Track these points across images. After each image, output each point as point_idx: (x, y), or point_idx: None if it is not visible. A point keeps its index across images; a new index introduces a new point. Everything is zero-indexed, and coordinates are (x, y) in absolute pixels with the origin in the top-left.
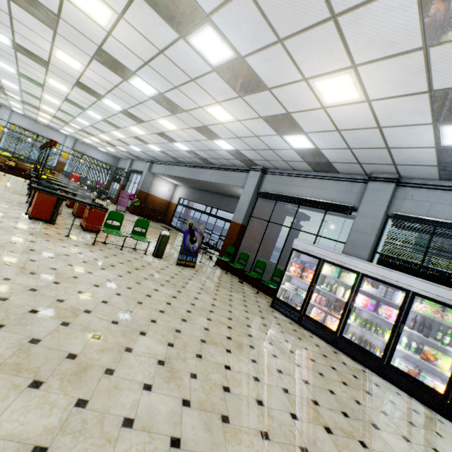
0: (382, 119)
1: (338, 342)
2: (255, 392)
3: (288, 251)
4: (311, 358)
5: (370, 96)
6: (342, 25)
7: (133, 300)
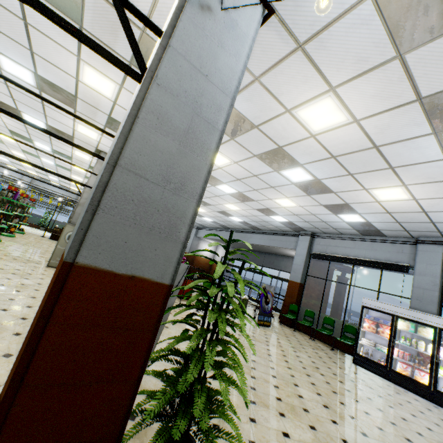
0: (426, 207)
1: (434, 396)
2: (399, 432)
3: (339, 304)
4: (419, 410)
5: (416, 197)
6: (396, 170)
7: (265, 359)
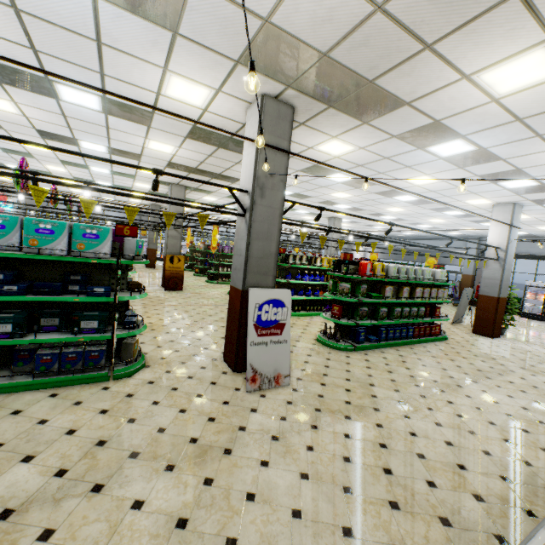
0: None
1: None
2: None
3: None
4: None
5: None
6: None
7: None
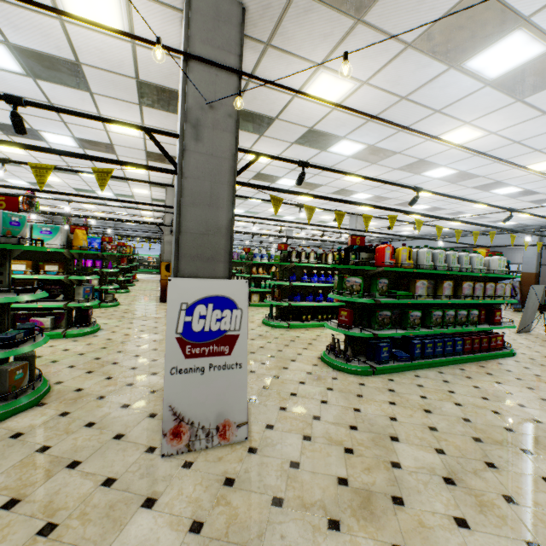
0: None
1: None
2: None
3: None
4: None
5: None
6: None
7: None
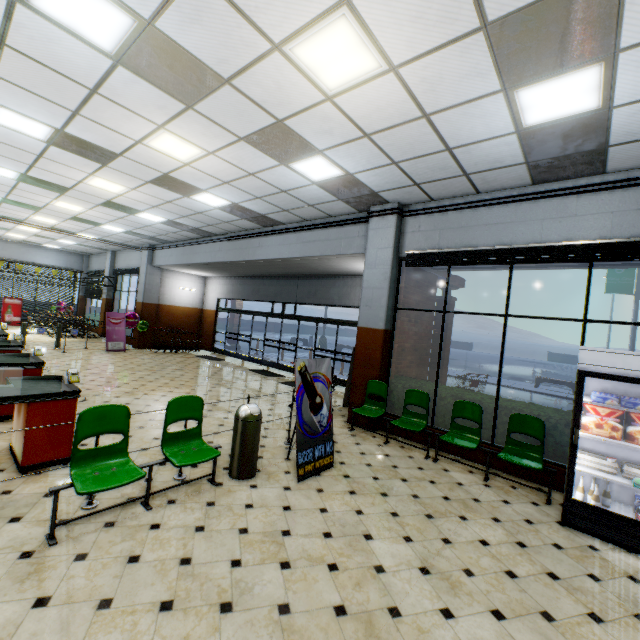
0: None
1: None
2: None
3: (445, 348)
4: None
5: None
6: None
7: None
